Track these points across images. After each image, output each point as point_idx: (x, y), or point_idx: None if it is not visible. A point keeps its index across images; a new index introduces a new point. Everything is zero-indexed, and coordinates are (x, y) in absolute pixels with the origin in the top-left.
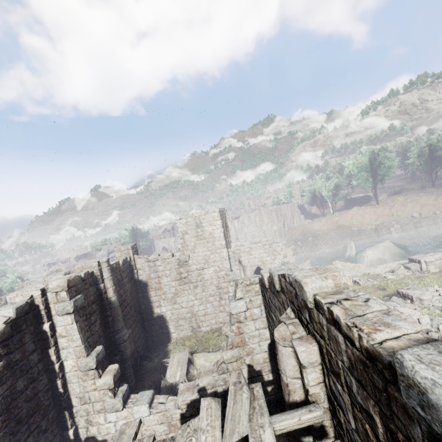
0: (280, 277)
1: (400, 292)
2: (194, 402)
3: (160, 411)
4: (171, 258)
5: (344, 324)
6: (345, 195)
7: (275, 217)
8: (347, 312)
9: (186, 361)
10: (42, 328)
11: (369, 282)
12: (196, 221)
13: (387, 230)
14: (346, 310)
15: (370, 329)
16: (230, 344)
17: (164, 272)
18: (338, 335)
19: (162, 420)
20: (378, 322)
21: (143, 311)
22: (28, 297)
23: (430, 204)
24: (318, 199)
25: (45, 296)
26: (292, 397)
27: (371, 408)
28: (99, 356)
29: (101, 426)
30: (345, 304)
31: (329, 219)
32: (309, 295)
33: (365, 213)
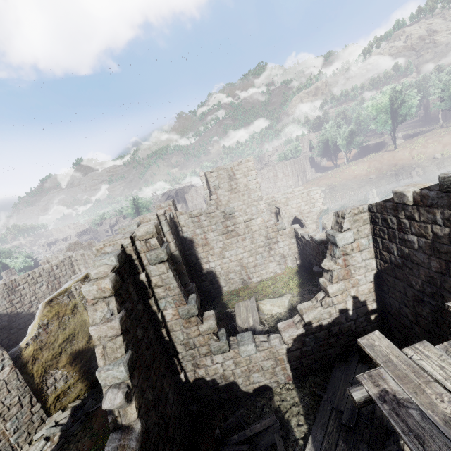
0: None
1: None
2: (300, 336)
3: (266, 348)
4: (216, 212)
5: None
6: (361, 142)
7: (291, 171)
8: None
9: (256, 307)
10: (138, 278)
11: None
12: (229, 173)
13: (407, 174)
14: None
15: None
16: (335, 278)
17: (209, 227)
18: None
19: (269, 356)
20: None
21: (193, 268)
22: (119, 246)
23: None
24: (332, 149)
25: (134, 245)
26: None
27: None
28: (196, 303)
29: (209, 368)
30: None
31: (345, 169)
32: None
33: (383, 159)
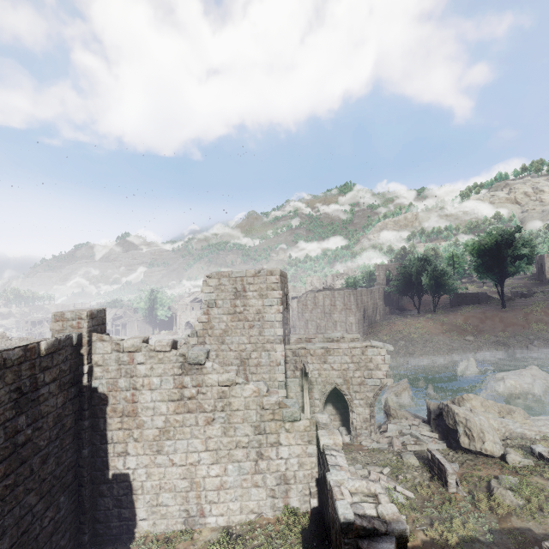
0: None
1: None
2: None
3: None
4: (169, 351)
5: None
6: (456, 288)
7: (354, 303)
8: None
9: None
10: None
11: None
12: (236, 285)
13: (523, 348)
14: None
15: None
16: None
17: (147, 379)
18: None
19: None
20: None
21: (85, 461)
22: None
23: None
24: (415, 288)
25: None
26: None
27: None
28: None
29: None
30: None
31: (431, 318)
32: None
33: (486, 318)
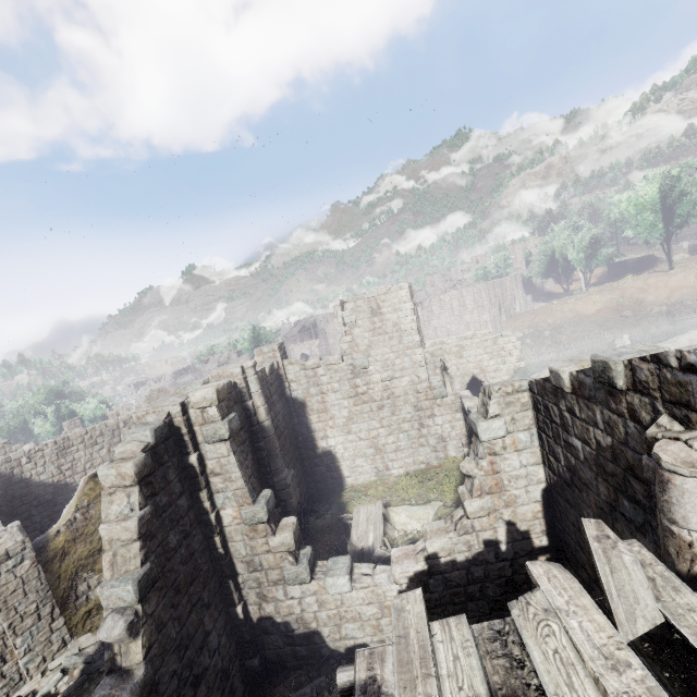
0: (634, 363)
1: None
2: (420, 575)
3: (367, 586)
4: (341, 363)
5: None
6: (610, 257)
7: (487, 299)
8: None
9: (381, 517)
10: (187, 461)
11: None
12: (371, 305)
13: (690, 313)
14: None
15: None
16: (477, 490)
17: (330, 385)
18: None
19: (370, 599)
20: None
21: (302, 444)
22: (165, 415)
23: None
24: (560, 267)
25: (187, 414)
26: None
27: None
28: (269, 503)
29: (280, 603)
30: None
31: (580, 299)
32: None
33: (648, 286)
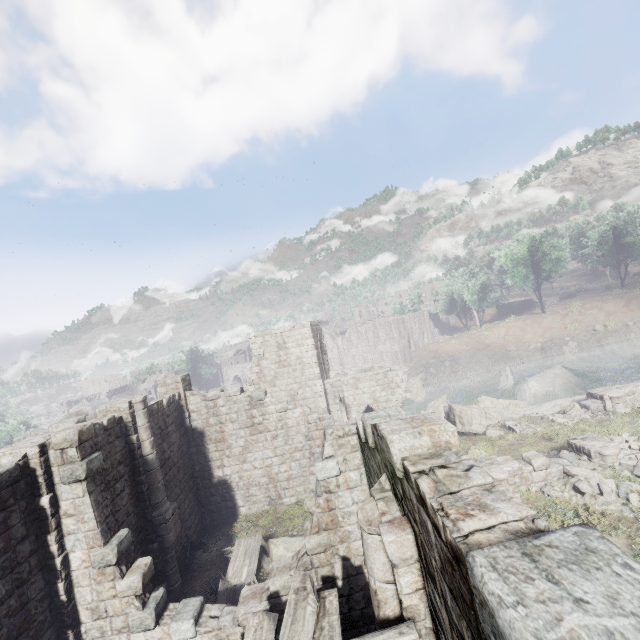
0: (372, 428)
1: (572, 444)
2: None
3: (211, 629)
4: (239, 395)
5: (429, 505)
6: (497, 300)
7: (396, 332)
8: (437, 487)
9: (258, 551)
10: (39, 503)
11: (530, 429)
12: (277, 340)
13: (558, 350)
14: (437, 483)
15: (459, 514)
16: (315, 526)
17: (228, 415)
18: (427, 521)
19: None
20: (473, 502)
21: (198, 473)
22: (20, 457)
23: (619, 312)
24: (458, 306)
25: (46, 455)
26: (383, 611)
27: (465, 632)
28: (122, 544)
29: None
30: (438, 475)
31: (475, 334)
32: (396, 459)
33: (526, 326)
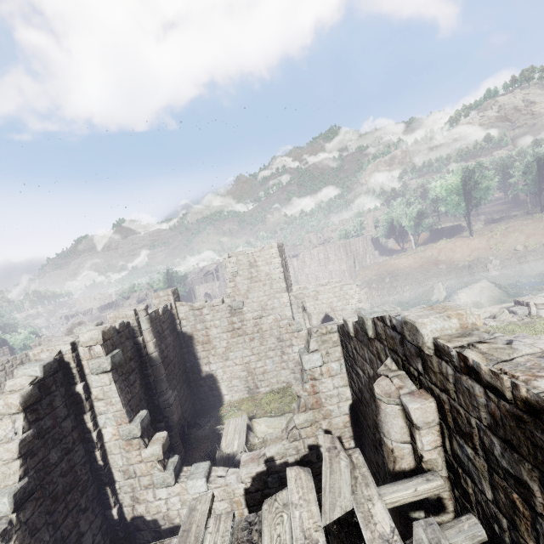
0: (375, 321)
1: None
2: (260, 474)
3: (220, 485)
4: (221, 305)
5: (486, 371)
6: (431, 225)
7: (344, 253)
8: (488, 357)
9: (245, 428)
10: (74, 389)
11: None
12: (249, 259)
13: (483, 267)
14: (485, 354)
15: (527, 376)
16: (303, 406)
17: (212, 322)
18: (474, 386)
19: (222, 497)
20: (535, 367)
21: (189, 369)
22: (56, 352)
23: (538, 234)
24: (397, 231)
25: (76, 351)
26: (399, 465)
27: (525, 473)
28: (143, 422)
29: (150, 504)
30: (482, 348)
31: (411, 255)
32: (428, 339)
33: (456, 247)
